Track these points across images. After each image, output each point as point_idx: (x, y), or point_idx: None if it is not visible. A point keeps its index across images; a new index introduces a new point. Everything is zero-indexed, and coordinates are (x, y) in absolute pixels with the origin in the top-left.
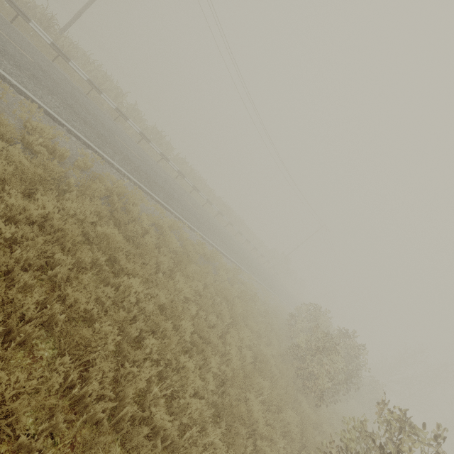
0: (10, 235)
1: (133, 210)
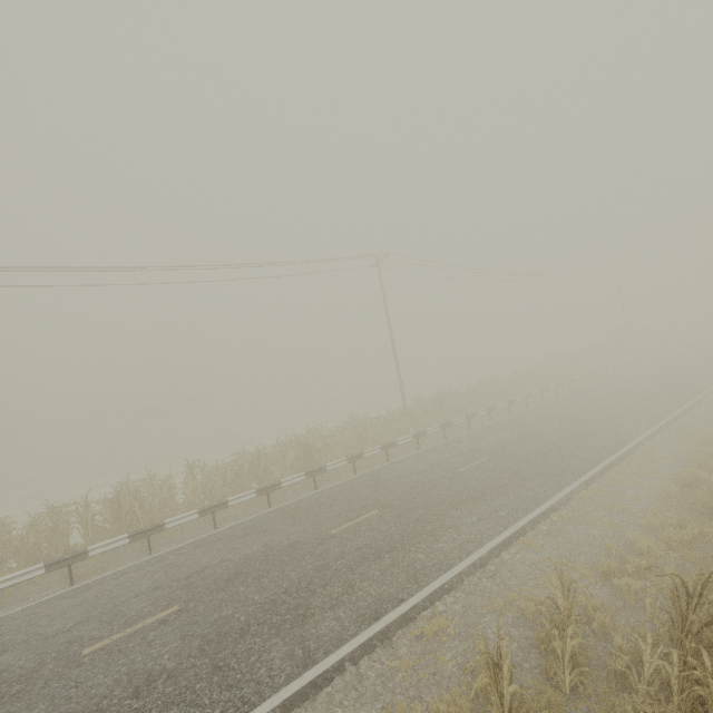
0: None
1: None
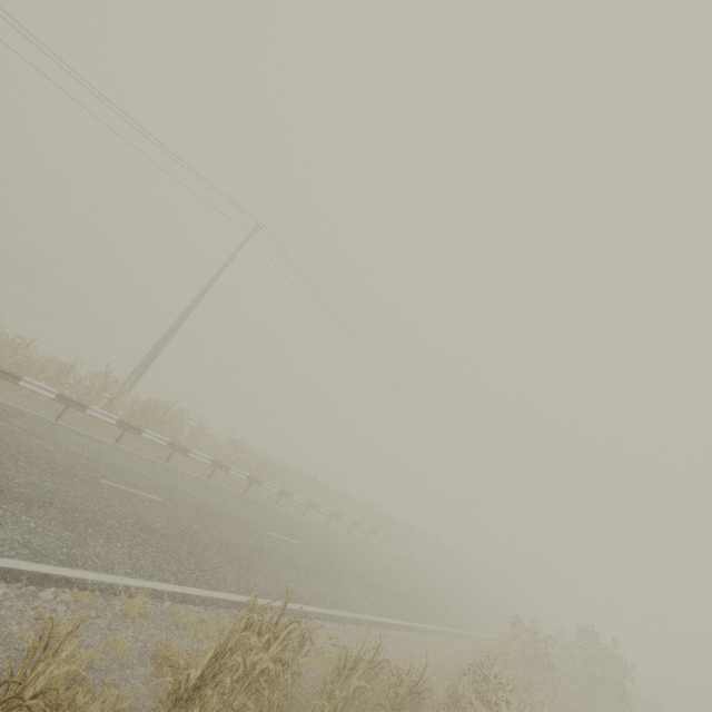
0: None
1: None
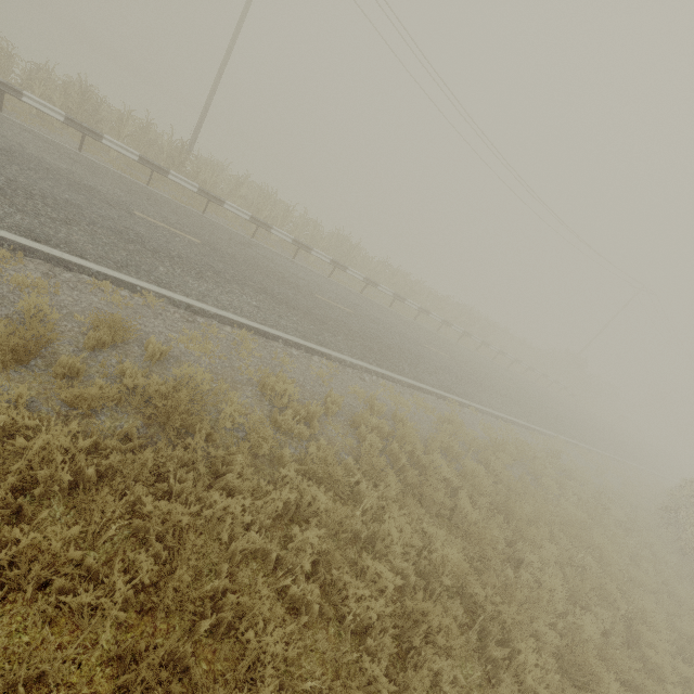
0: (395, 686)
1: (417, 451)
